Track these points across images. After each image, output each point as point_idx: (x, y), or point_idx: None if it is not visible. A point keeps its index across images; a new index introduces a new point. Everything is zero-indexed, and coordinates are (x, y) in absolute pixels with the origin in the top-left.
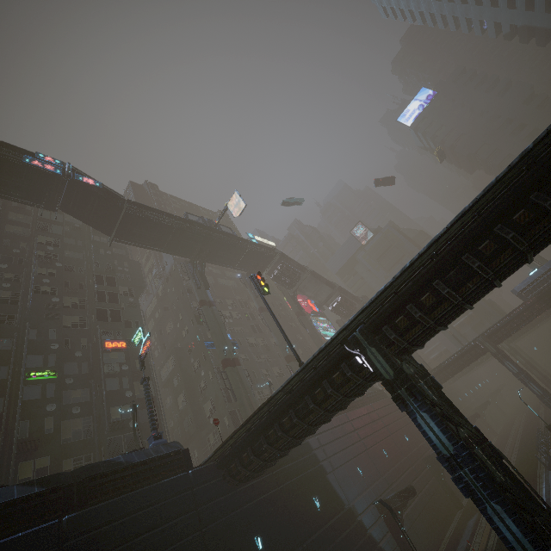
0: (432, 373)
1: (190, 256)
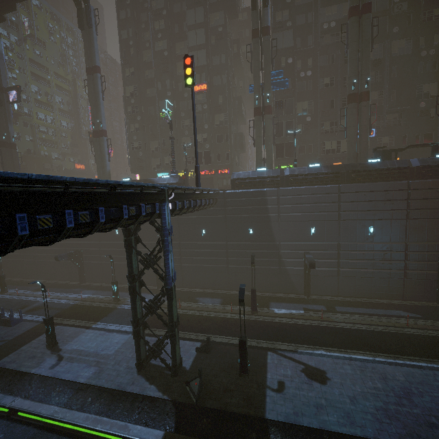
0: None
1: None
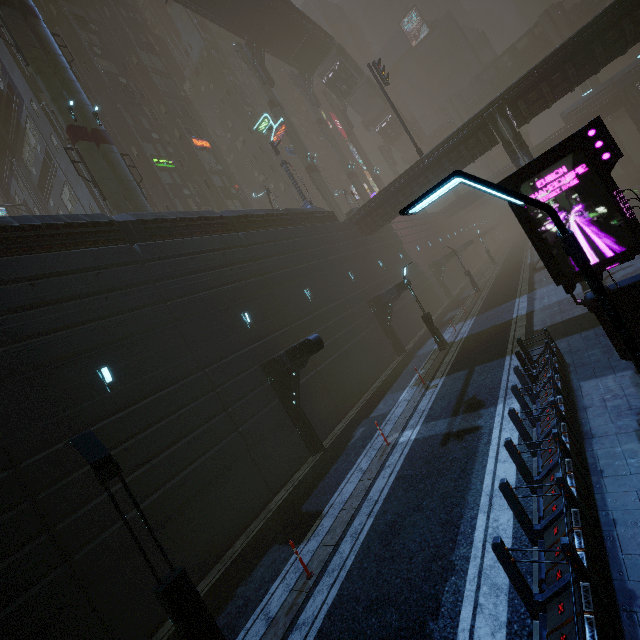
0: (466, 195)
1: (247, 34)
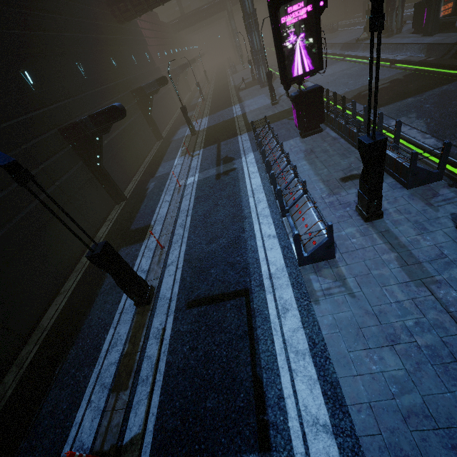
0: (190, 14)
1: None
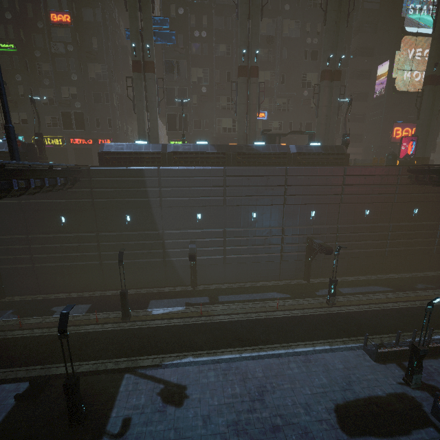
0: None
1: None
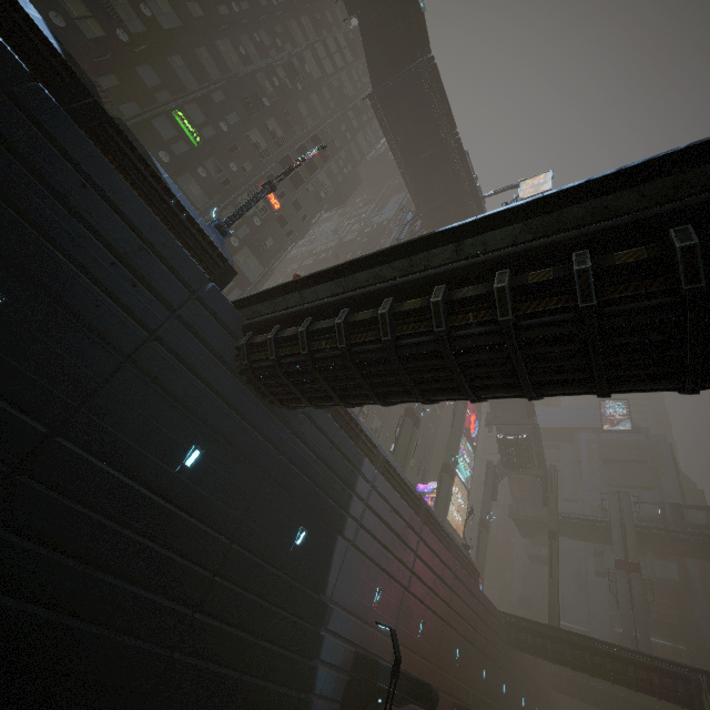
0: (566, 636)
1: (422, 204)
